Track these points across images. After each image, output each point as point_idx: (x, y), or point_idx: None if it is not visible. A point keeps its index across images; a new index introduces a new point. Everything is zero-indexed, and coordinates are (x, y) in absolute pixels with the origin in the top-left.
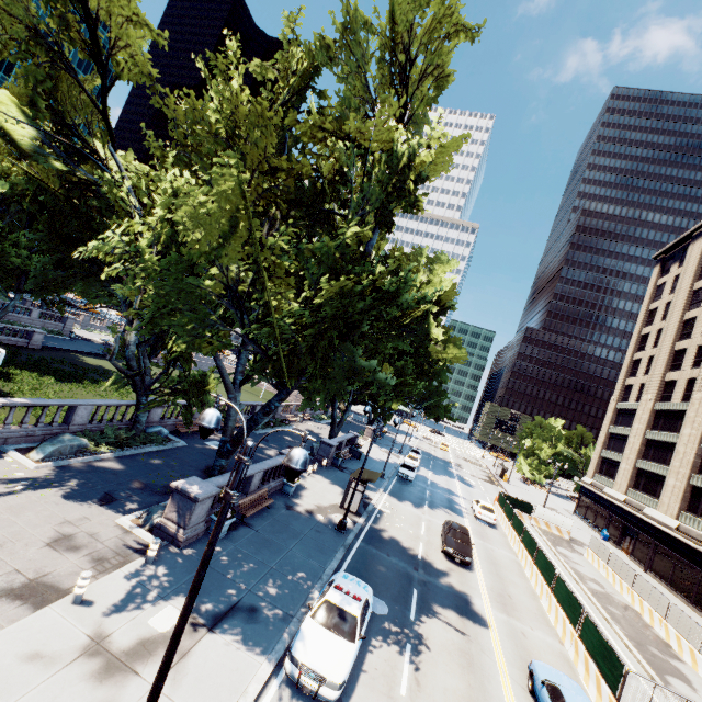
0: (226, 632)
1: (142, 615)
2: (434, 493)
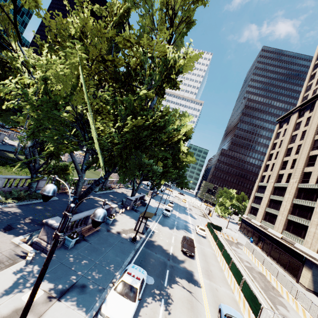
0: (67, 300)
1: (18, 294)
2: (179, 222)
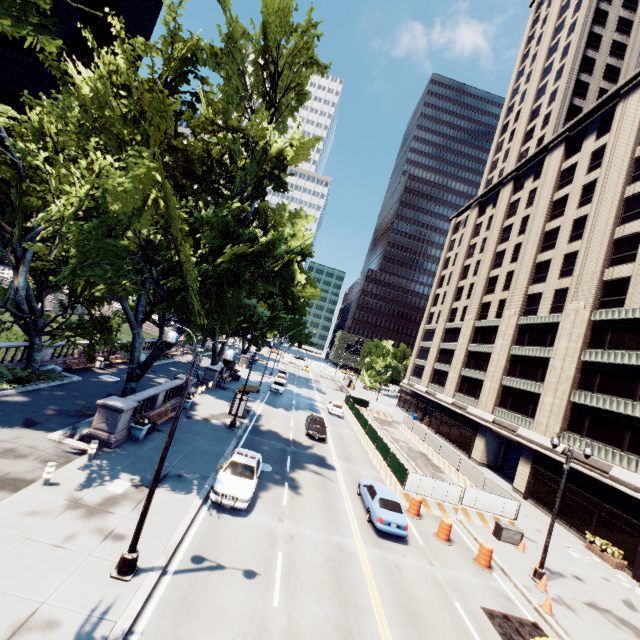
0: (165, 488)
1: (100, 486)
2: (299, 400)
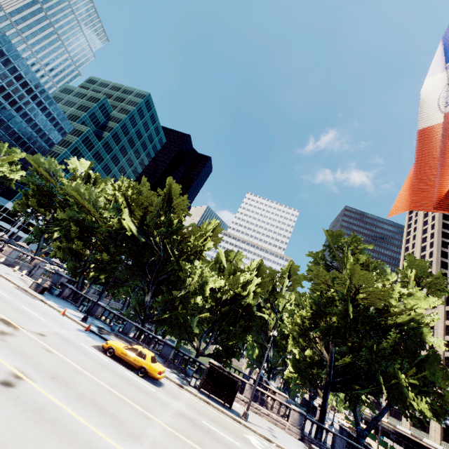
0: None
1: None
2: None
